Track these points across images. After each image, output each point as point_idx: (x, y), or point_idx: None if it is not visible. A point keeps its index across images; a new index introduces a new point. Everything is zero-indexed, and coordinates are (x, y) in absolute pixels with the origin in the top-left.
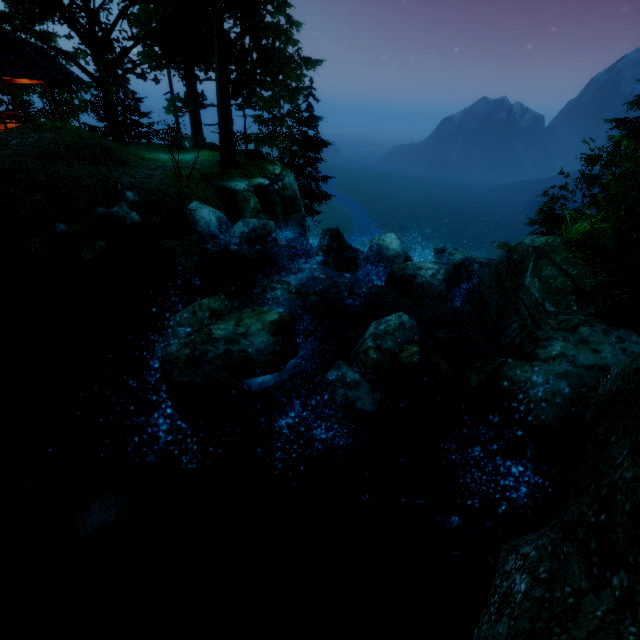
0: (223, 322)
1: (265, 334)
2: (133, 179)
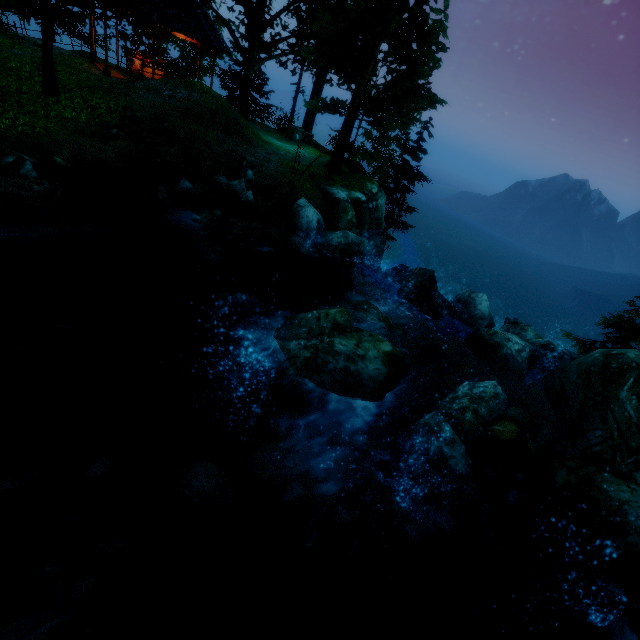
0: (345, 338)
1: (380, 363)
2: (253, 158)
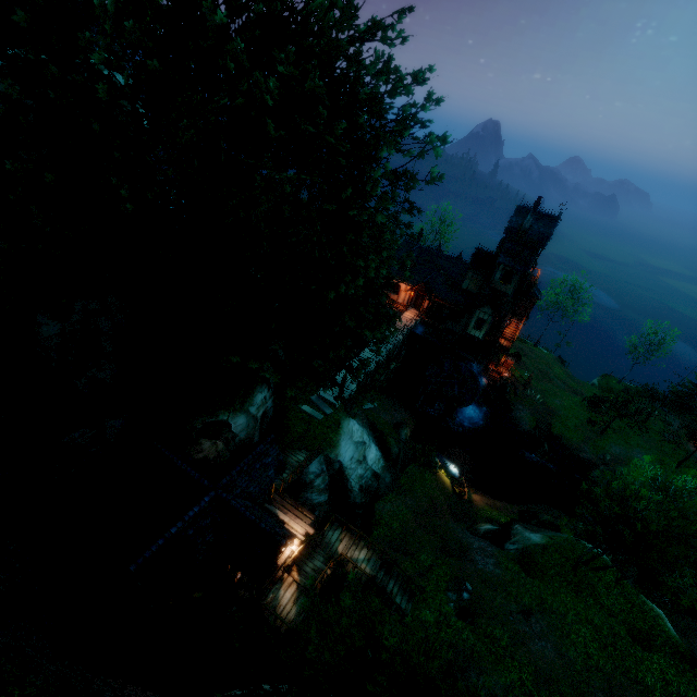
0: None
1: None
2: None
